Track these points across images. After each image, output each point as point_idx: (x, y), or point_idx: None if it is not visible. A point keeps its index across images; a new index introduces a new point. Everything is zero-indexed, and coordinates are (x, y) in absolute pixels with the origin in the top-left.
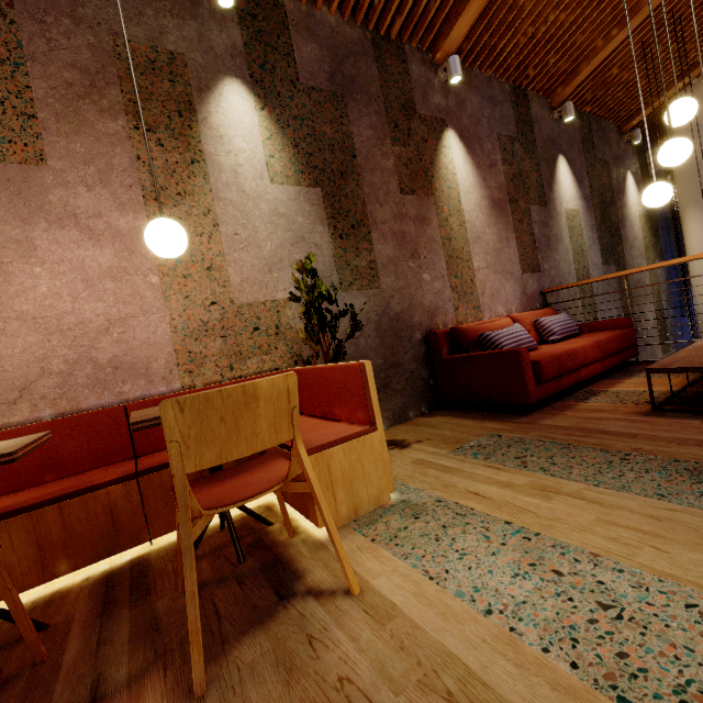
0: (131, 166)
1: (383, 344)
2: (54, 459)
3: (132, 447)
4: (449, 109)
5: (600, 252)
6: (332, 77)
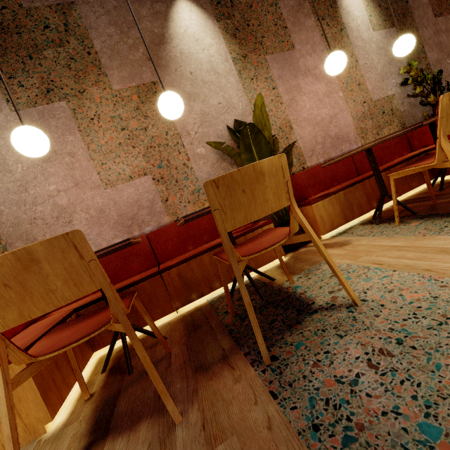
0: (320, 40)
1: None
2: (334, 176)
3: (356, 171)
4: None
5: None
6: None
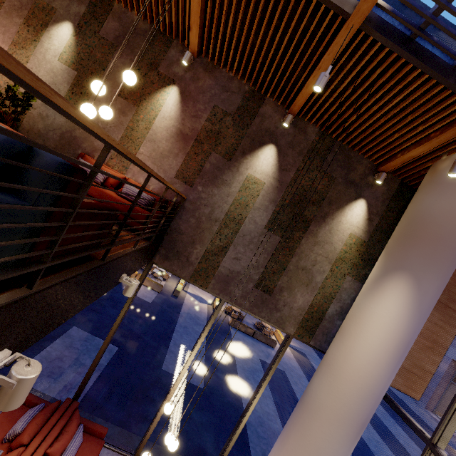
0: (15, 33)
1: (60, 141)
2: None
3: None
4: (184, 78)
5: (269, 219)
6: (117, 38)
